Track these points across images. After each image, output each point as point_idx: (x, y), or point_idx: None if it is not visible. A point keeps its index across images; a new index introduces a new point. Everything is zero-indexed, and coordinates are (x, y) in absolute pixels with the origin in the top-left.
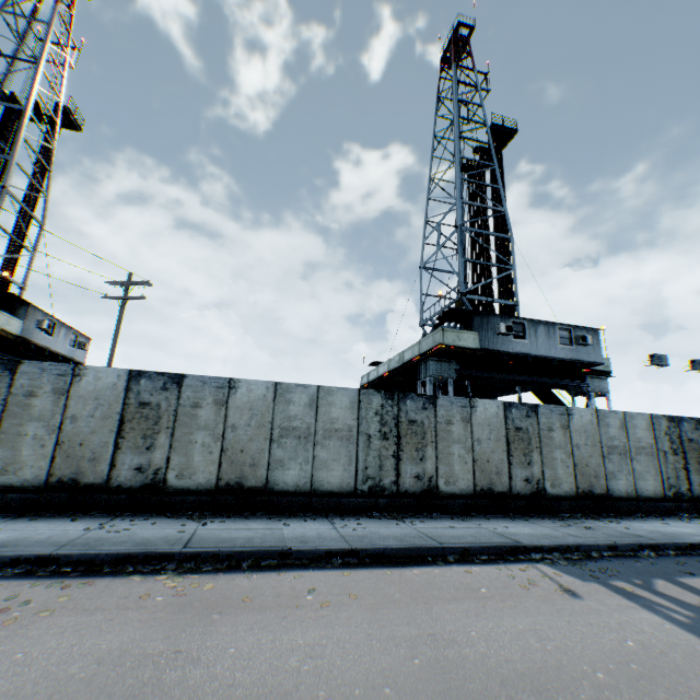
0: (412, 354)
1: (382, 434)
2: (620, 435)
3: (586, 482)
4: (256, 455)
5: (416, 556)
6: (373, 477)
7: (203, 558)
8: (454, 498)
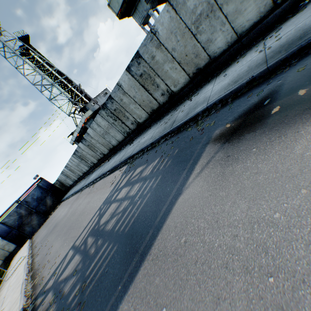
0: None
1: (114, 120)
2: None
3: (192, 66)
4: (106, 142)
5: (116, 167)
6: (124, 131)
7: (99, 178)
8: (145, 122)
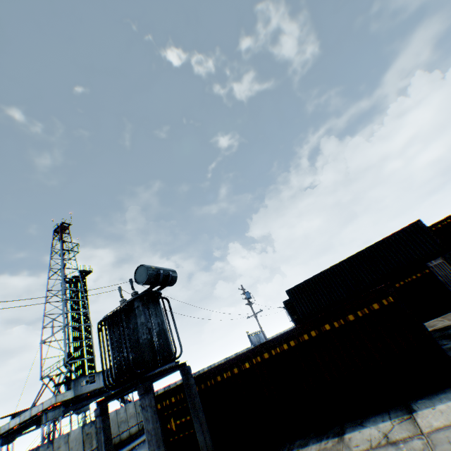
0: (39, 410)
1: None
2: (125, 414)
3: (113, 440)
4: None
5: None
6: None
7: None
8: None
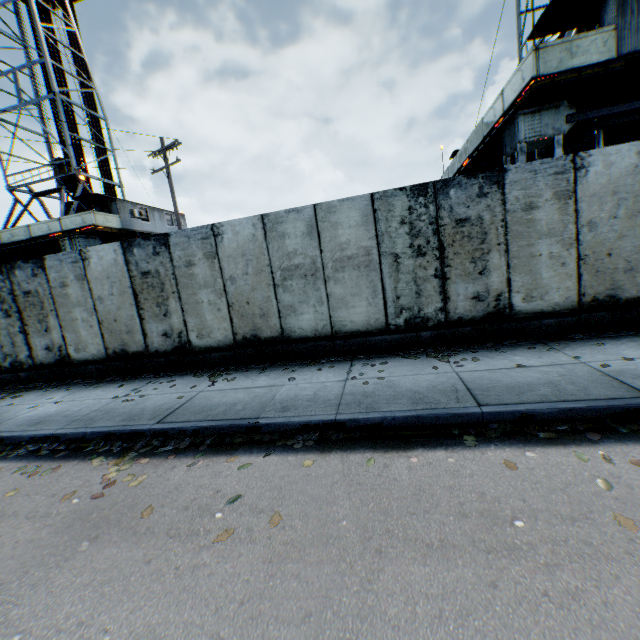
0: (493, 119)
1: (414, 250)
2: None
3: None
4: (263, 305)
5: (434, 426)
6: (409, 307)
7: (171, 435)
8: (540, 317)
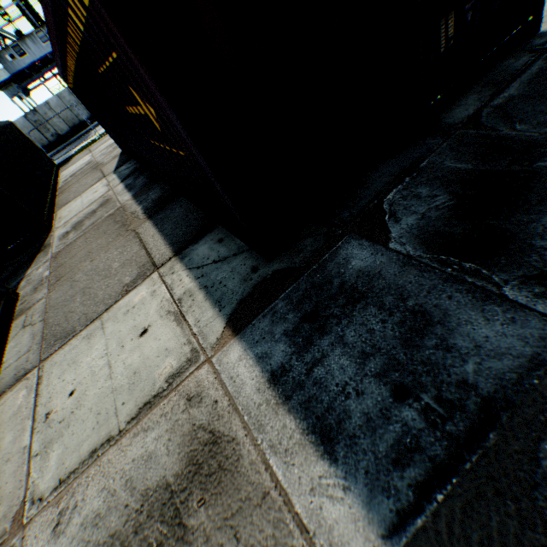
0: None
1: None
2: (73, 98)
3: (72, 123)
4: None
5: None
6: None
7: None
8: None
